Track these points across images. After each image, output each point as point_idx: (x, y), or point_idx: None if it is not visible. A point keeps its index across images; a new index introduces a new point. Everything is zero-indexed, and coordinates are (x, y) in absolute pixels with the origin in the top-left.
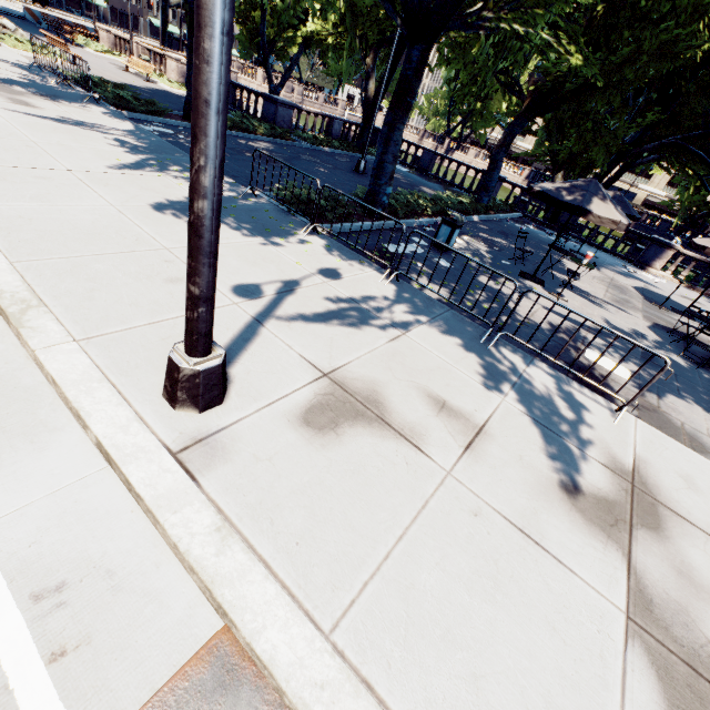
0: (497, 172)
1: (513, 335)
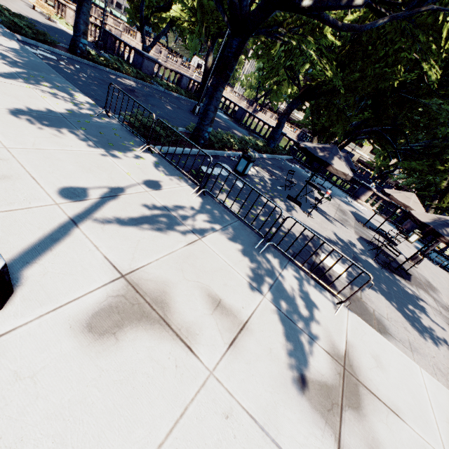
0: (281, 129)
1: (277, 245)
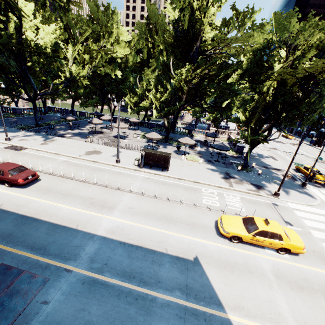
0: (74, 112)
1: (48, 134)
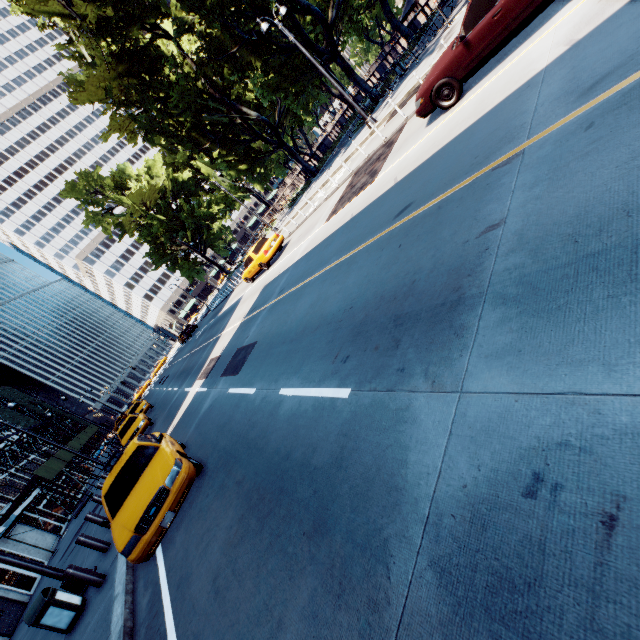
0: (402, 27)
1: (418, 55)
